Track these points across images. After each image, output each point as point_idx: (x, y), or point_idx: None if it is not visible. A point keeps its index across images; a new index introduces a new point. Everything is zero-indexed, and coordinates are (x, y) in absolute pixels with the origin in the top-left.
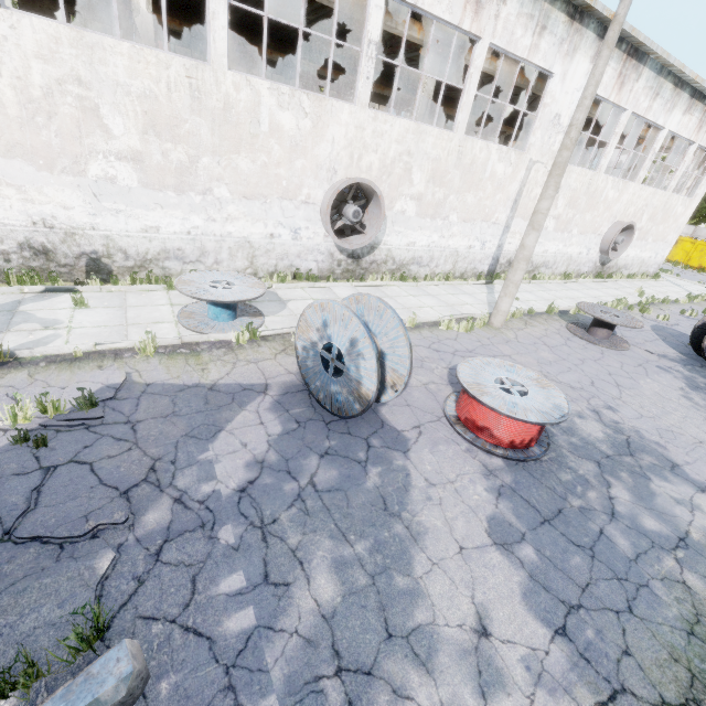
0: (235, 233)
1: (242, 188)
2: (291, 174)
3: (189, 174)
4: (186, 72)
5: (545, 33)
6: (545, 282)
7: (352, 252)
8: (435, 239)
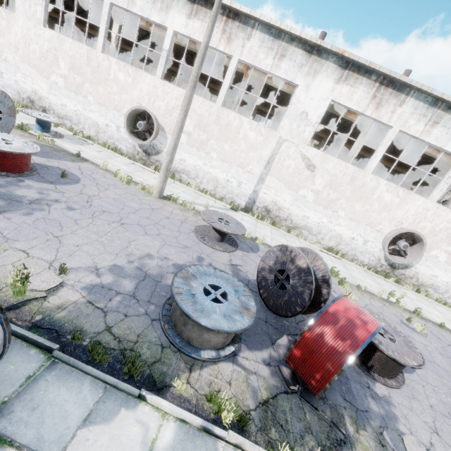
0: (93, 118)
1: (99, 99)
2: (120, 100)
3: (81, 88)
4: (87, 51)
5: (285, 59)
6: (297, 239)
7: (146, 149)
8: (200, 164)
